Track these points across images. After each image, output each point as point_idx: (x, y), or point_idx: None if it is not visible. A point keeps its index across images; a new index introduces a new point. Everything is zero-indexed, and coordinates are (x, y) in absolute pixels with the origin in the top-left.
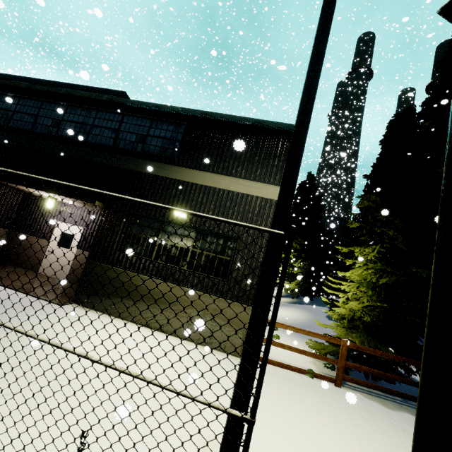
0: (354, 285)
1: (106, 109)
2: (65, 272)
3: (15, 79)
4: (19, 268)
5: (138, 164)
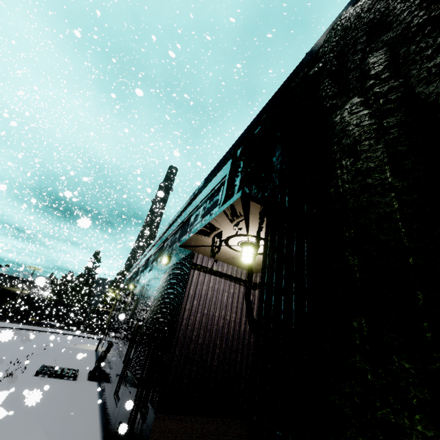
0: None
1: None
2: None
3: None
4: None
5: None
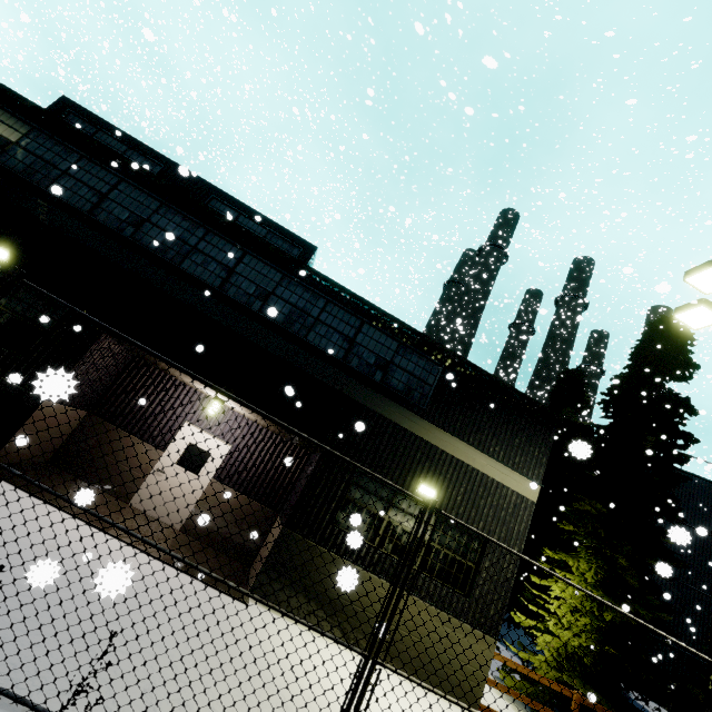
0: (567, 609)
1: (343, 306)
2: (181, 514)
3: (140, 148)
4: (98, 491)
5: (377, 401)
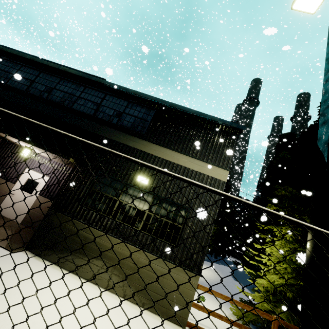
0: (274, 260)
1: (93, 87)
2: (22, 215)
3: None
4: None
5: (112, 133)
